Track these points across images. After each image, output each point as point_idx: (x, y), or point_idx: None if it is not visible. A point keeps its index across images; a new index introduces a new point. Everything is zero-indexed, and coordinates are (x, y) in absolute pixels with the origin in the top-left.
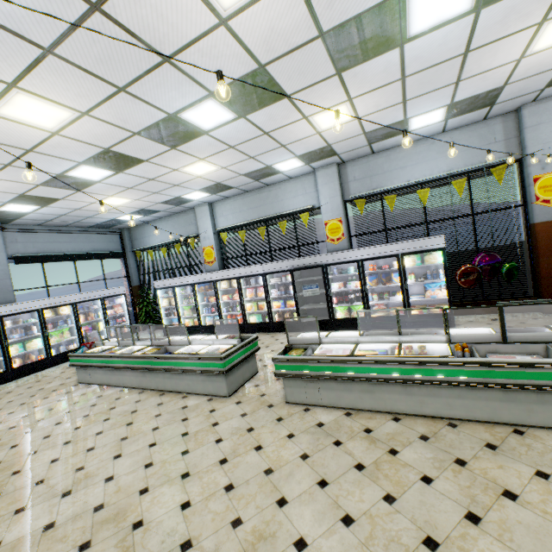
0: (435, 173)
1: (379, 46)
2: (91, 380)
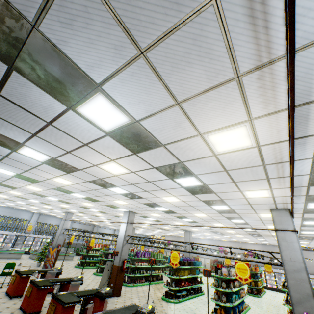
0: (54, 223)
1: None
2: None
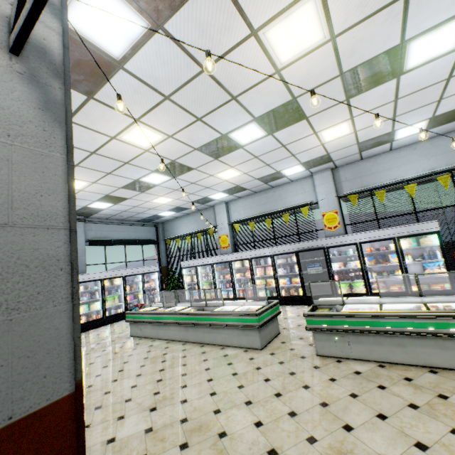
0: (419, 172)
1: (381, 78)
2: (141, 334)
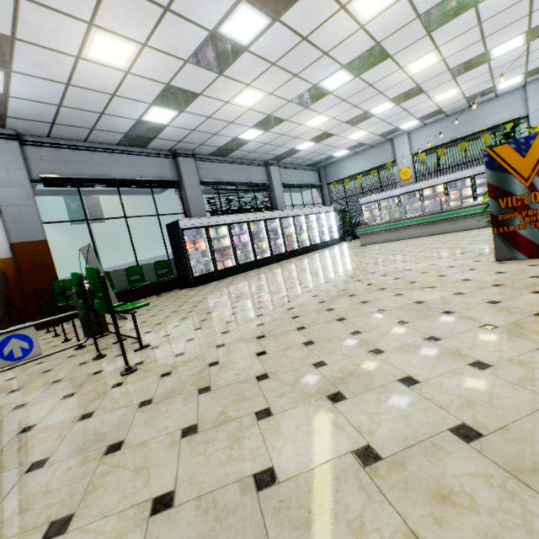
0: None
1: None
2: (374, 242)
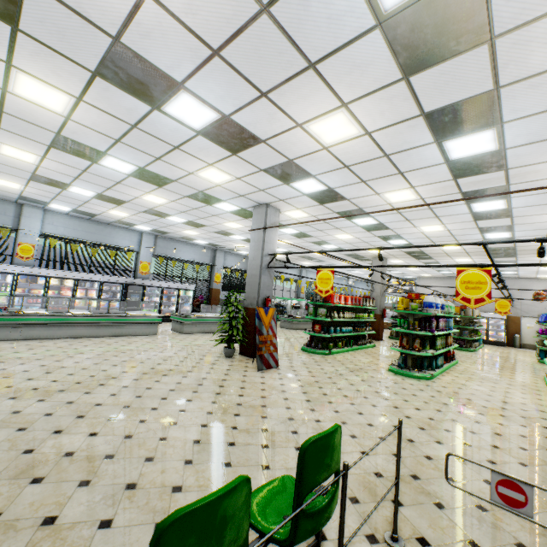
0: (190, 259)
1: (224, 234)
2: (21, 337)
